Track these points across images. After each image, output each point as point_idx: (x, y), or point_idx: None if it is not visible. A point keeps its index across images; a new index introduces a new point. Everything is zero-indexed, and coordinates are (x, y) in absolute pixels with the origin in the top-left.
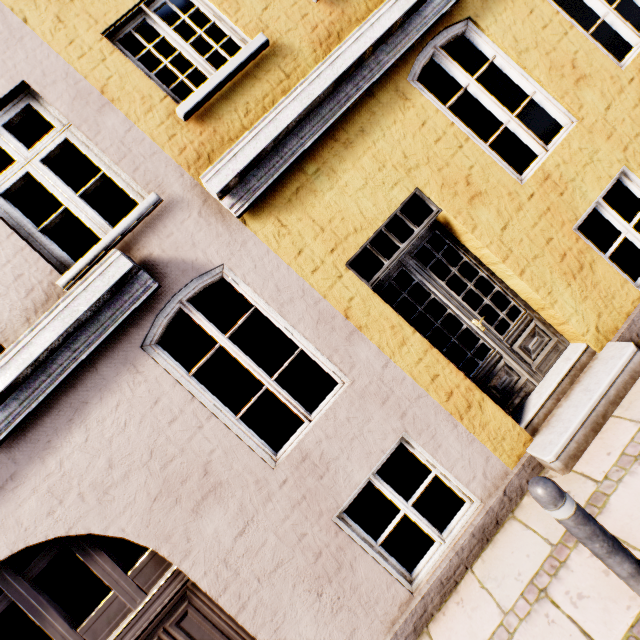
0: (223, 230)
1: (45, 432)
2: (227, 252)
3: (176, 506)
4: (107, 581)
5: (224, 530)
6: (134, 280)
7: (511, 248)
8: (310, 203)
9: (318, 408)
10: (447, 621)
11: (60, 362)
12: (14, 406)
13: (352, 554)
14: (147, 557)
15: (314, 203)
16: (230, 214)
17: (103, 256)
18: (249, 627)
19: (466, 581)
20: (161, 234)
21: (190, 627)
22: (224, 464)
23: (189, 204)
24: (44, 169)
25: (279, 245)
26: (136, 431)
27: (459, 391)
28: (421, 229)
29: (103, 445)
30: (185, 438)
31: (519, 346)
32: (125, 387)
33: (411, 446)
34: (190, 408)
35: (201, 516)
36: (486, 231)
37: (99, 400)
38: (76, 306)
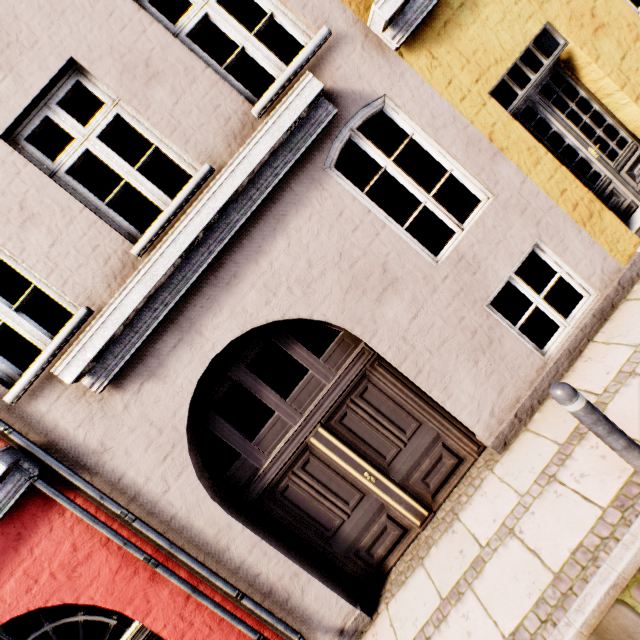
0: (383, 63)
1: (255, 240)
2: (388, 83)
3: (363, 297)
4: (305, 365)
5: (401, 315)
6: (317, 106)
7: (628, 77)
8: (456, 37)
9: (468, 220)
10: (578, 373)
11: (265, 178)
12: (233, 215)
13: (500, 333)
14: (333, 347)
15: (460, 37)
16: (388, 48)
17: (285, 88)
18: (425, 386)
19: (589, 348)
20: (331, 67)
21: (370, 398)
22: (398, 264)
23: (353, 39)
24: (220, 10)
25: (431, 76)
26: (327, 238)
27: (583, 203)
28: (551, 61)
29: (302, 250)
30: (366, 243)
31: (626, 172)
32: (314, 202)
33: (542, 251)
34: (368, 219)
35: (383, 305)
36: (607, 61)
37: (295, 213)
38: (281, 123)
